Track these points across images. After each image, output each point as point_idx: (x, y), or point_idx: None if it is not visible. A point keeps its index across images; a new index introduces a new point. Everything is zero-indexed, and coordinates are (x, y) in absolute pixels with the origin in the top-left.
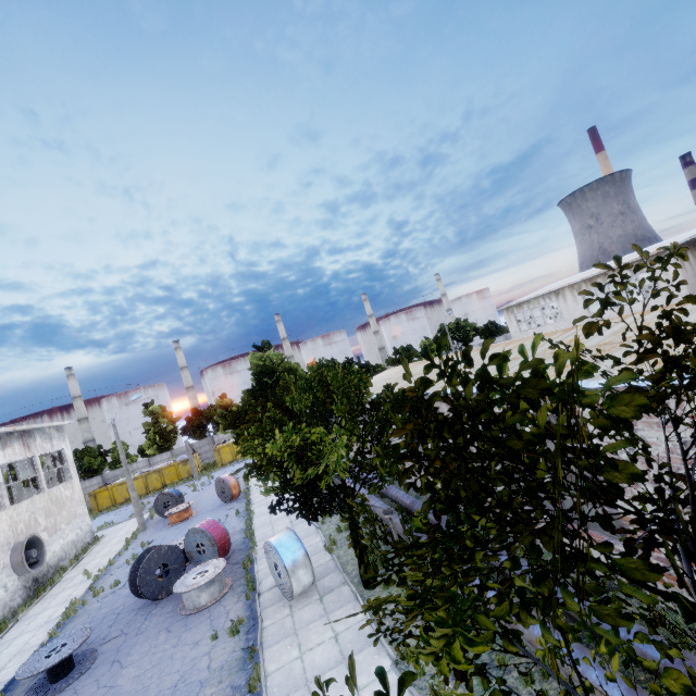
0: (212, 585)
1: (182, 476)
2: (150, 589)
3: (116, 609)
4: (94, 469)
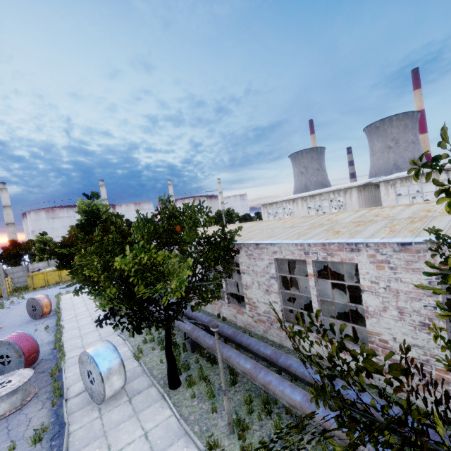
0: (14, 395)
1: None
2: None
3: None
4: None
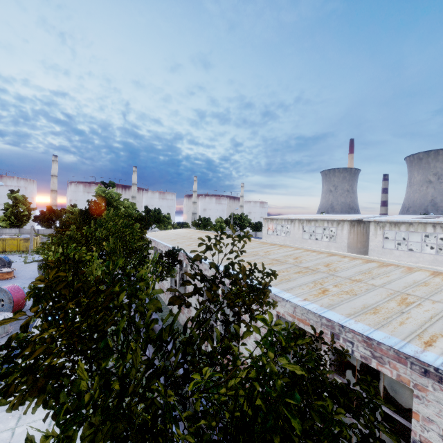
0: None
1: (20, 249)
2: None
3: None
4: None
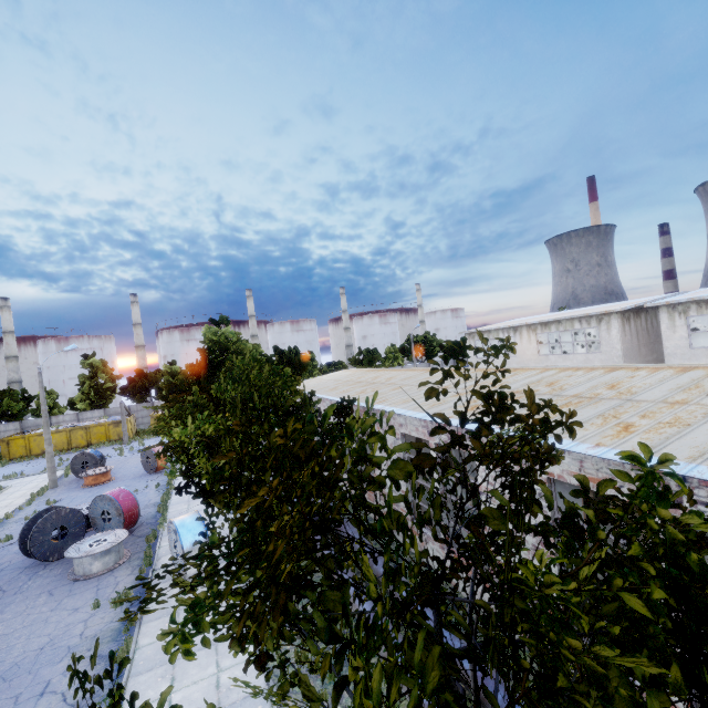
0: (108, 555)
1: (111, 438)
2: (41, 550)
3: (1, 565)
4: (13, 413)
